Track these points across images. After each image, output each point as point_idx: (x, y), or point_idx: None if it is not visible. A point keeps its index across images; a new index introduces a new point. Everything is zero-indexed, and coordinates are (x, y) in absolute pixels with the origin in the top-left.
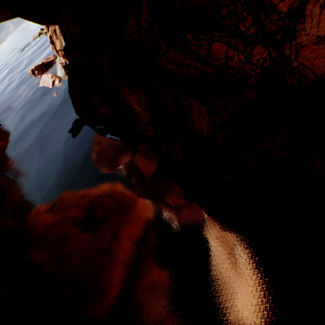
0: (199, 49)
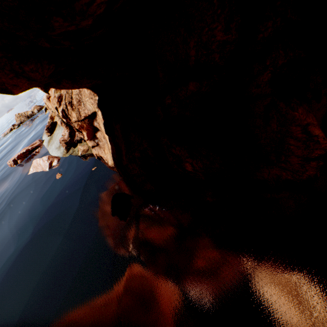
0: None
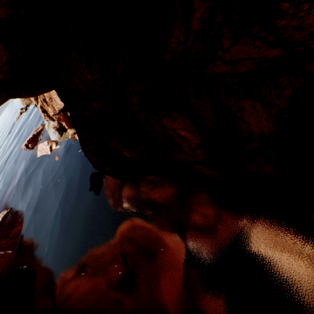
0: (291, 21)
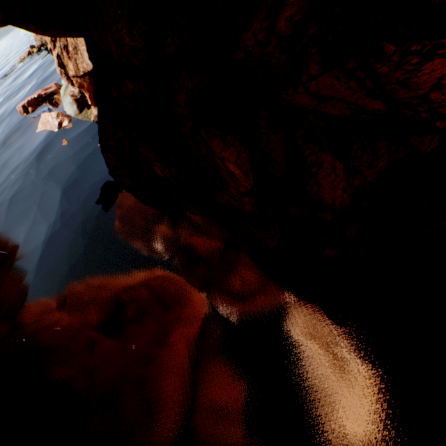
0: (395, 71)
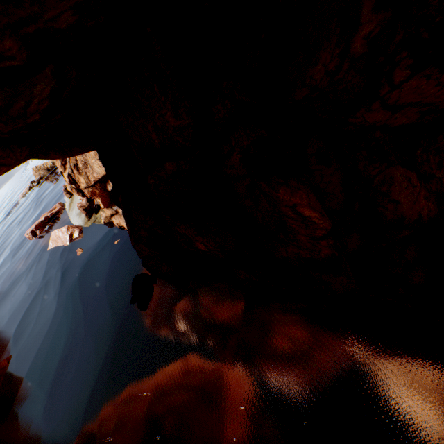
0: None
